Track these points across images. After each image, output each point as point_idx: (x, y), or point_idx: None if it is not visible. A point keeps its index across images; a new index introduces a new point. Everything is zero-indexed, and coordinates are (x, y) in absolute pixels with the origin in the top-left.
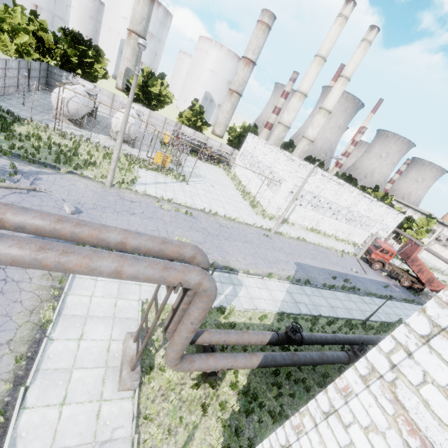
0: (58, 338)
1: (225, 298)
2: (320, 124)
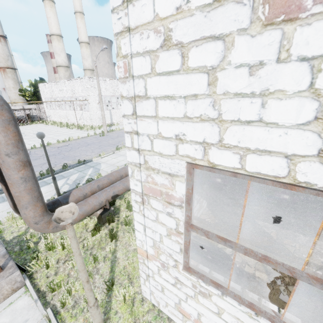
0: None
1: (90, 176)
2: (88, 55)
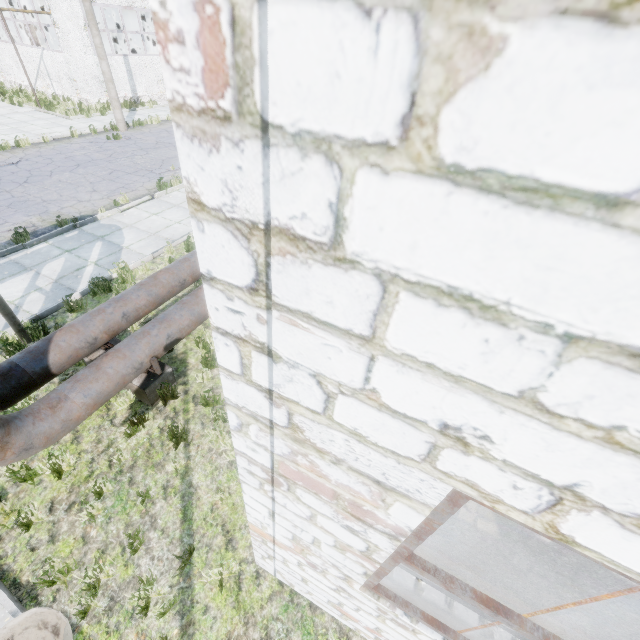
0: None
1: (97, 268)
2: None
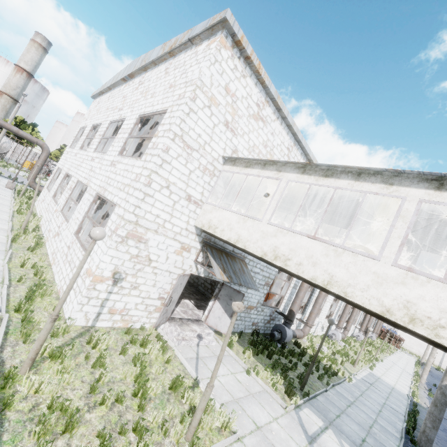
0: None
1: None
2: None
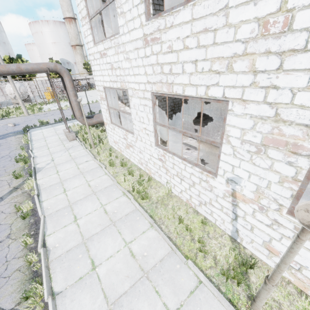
0: (36, 143)
1: None
2: None
